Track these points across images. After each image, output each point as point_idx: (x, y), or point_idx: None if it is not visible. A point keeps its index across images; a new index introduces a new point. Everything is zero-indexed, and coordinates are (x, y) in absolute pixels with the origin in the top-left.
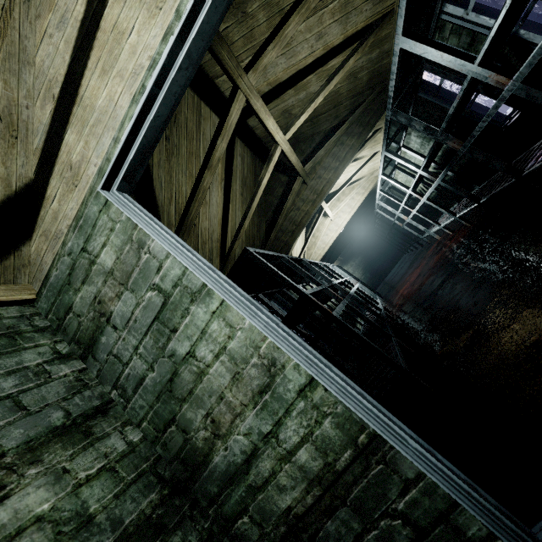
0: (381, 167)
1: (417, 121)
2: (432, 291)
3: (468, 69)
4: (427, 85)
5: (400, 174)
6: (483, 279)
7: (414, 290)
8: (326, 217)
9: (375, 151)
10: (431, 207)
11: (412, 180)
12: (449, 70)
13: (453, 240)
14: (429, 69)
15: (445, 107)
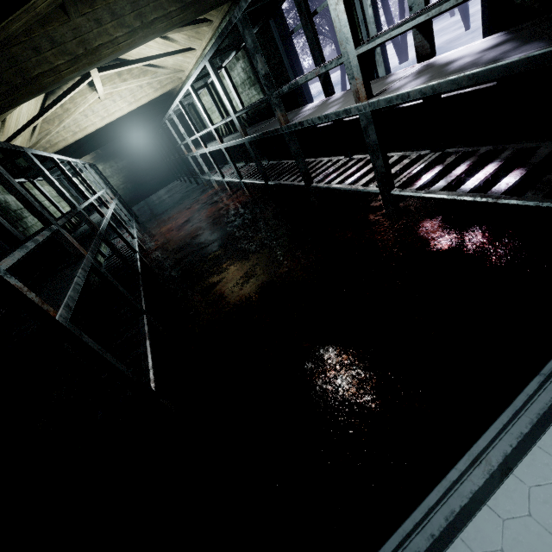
0: (194, 76)
1: (263, 58)
2: (199, 253)
3: (348, 50)
4: (281, 17)
5: (207, 97)
6: (252, 271)
7: (179, 237)
8: (92, 88)
9: (192, 45)
10: (221, 151)
11: (215, 112)
12: (312, 24)
13: (230, 200)
14: (297, 1)
15: (285, 62)
